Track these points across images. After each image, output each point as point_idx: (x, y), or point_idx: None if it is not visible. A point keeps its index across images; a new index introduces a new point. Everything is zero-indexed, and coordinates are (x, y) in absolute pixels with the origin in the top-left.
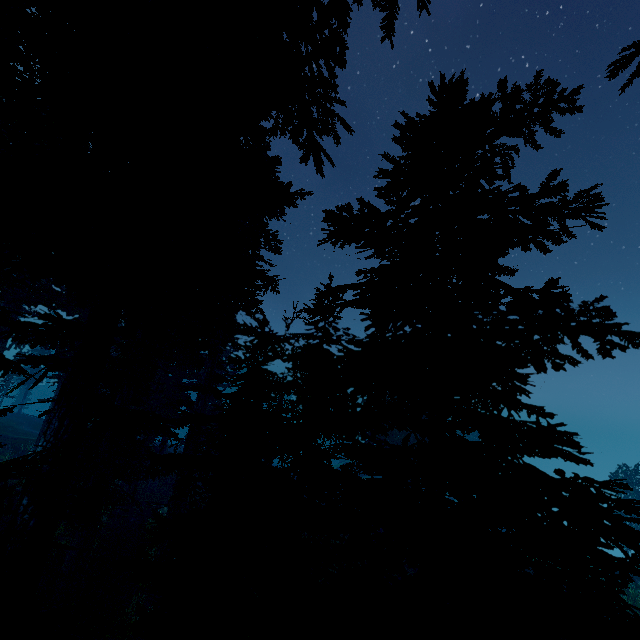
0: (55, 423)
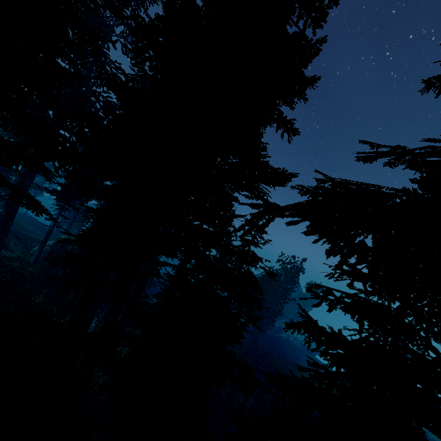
0: (105, 311)
